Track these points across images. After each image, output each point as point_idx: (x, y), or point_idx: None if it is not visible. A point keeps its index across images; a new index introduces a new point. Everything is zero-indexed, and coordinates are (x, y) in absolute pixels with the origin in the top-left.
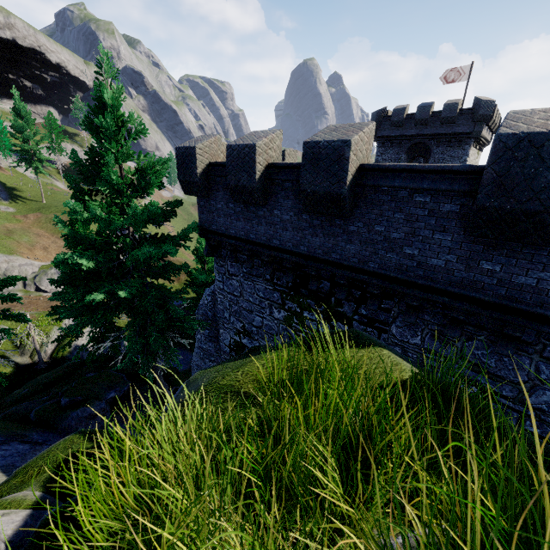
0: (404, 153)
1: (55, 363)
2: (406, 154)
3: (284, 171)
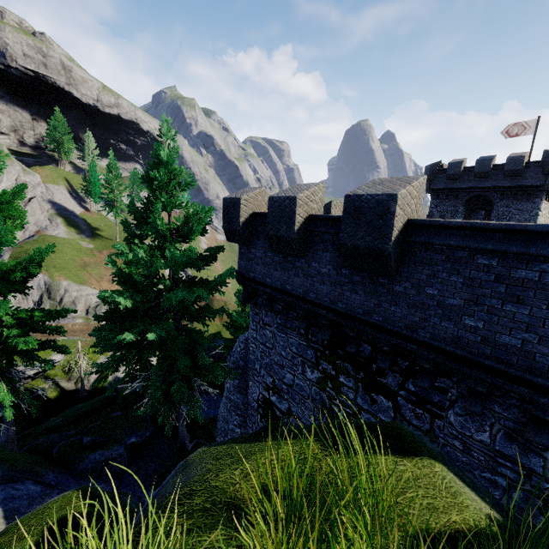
0: (461, 205)
1: (94, 393)
2: (463, 206)
3: (325, 223)
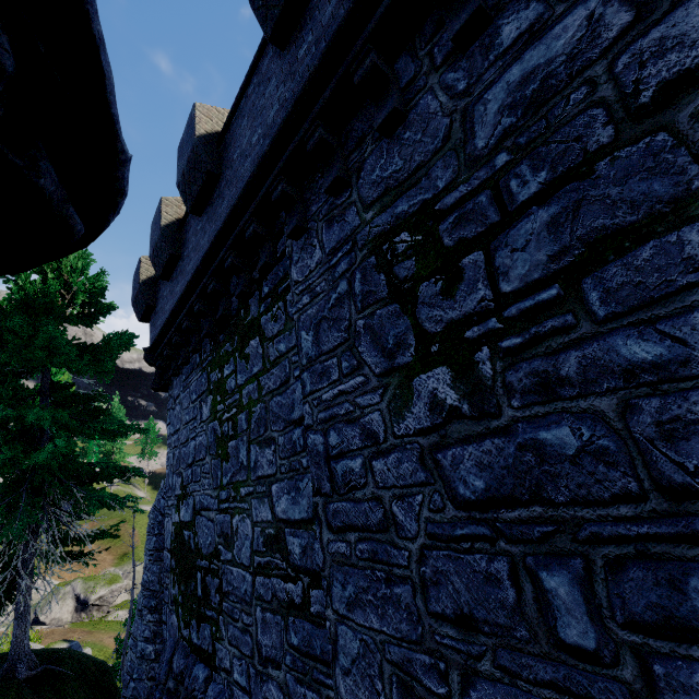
0: None
1: None
2: None
3: None
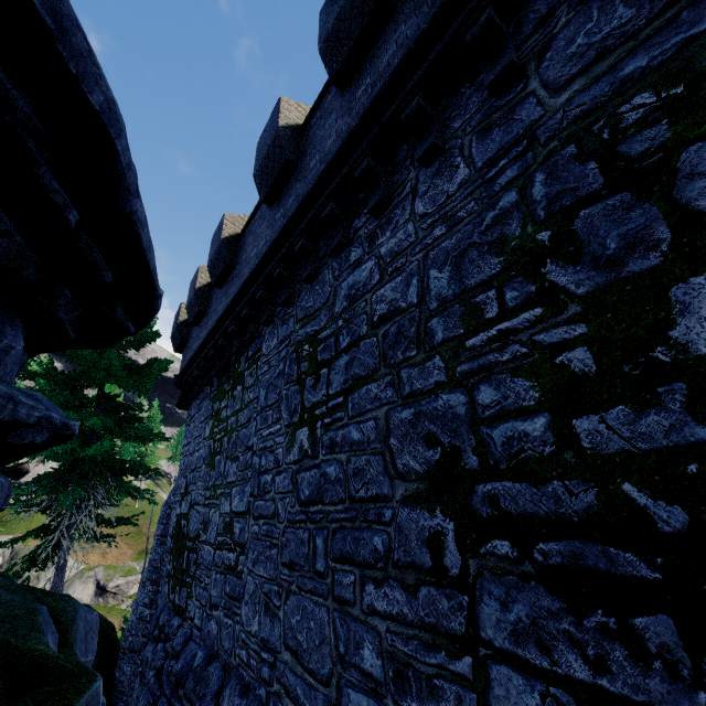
0: None
1: None
2: None
3: None
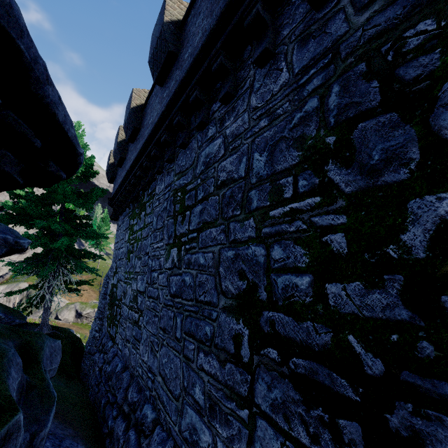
0: None
1: None
2: None
3: None
